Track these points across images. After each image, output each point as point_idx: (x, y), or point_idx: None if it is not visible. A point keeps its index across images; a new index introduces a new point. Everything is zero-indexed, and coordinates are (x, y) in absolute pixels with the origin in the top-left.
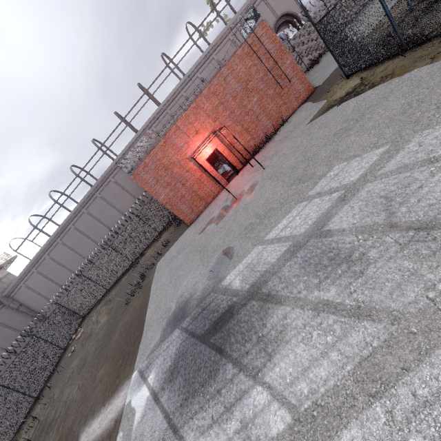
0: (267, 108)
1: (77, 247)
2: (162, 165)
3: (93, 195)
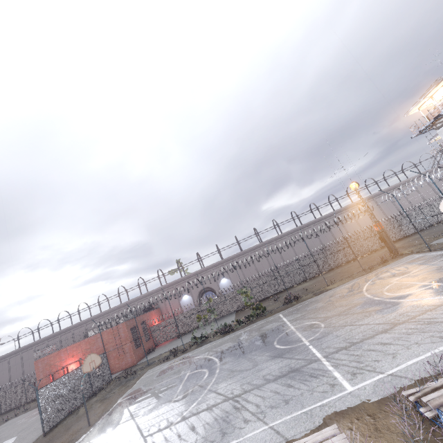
0: (110, 361)
1: (26, 363)
2: (50, 363)
3: (57, 335)
